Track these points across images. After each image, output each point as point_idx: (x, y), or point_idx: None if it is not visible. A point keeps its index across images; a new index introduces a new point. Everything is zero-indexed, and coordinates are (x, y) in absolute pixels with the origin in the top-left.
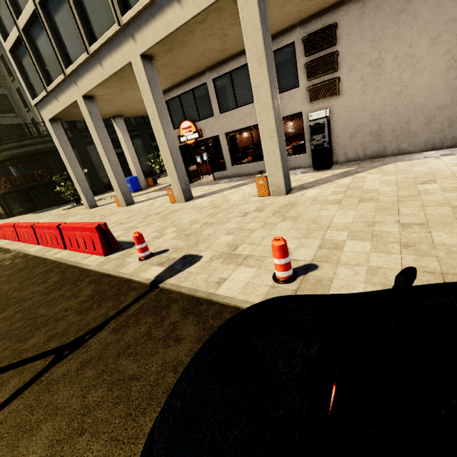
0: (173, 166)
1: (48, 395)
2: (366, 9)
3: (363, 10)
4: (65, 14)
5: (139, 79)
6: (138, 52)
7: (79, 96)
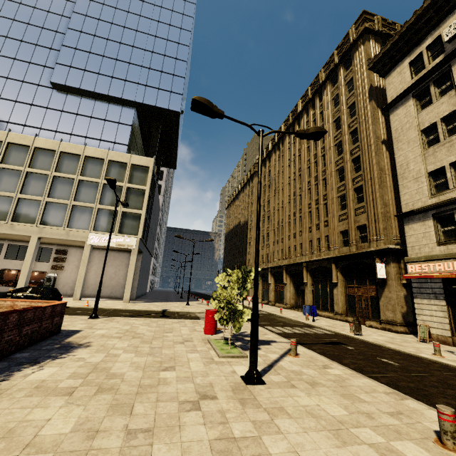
0: None
1: None
2: (78, 250)
3: (77, 250)
4: None
5: None
6: None
7: None
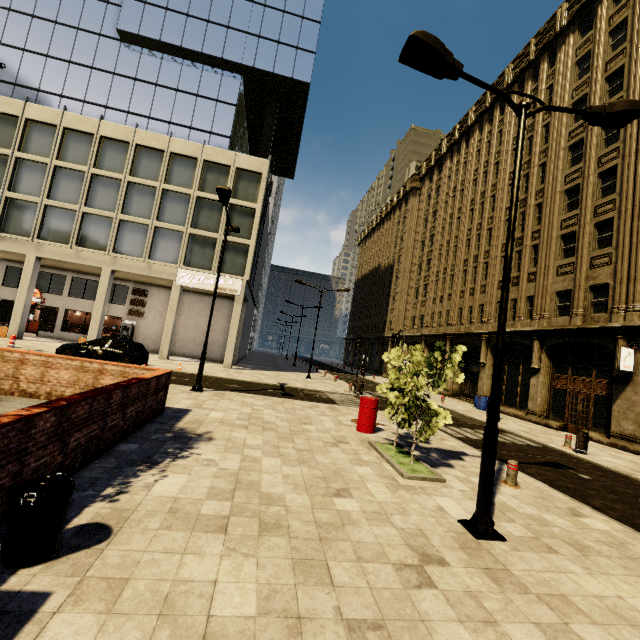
0: (21, 315)
1: None
2: (161, 292)
3: (160, 291)
4: None
5: (27, 264)
6: (36, 255)
7: None
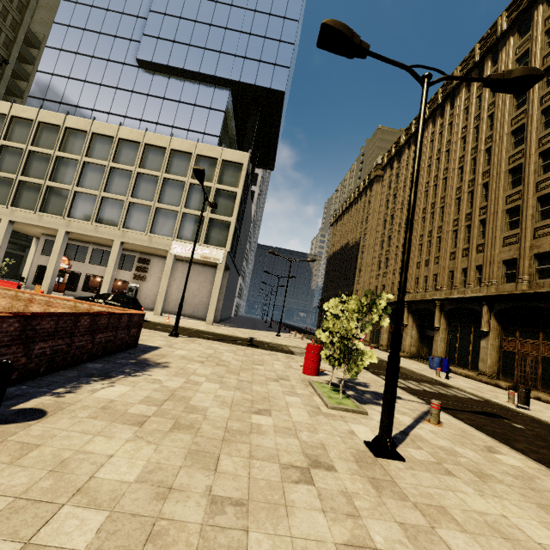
0: (51, 276)
1: None
2: (161, 261)
3: (160, 260)
4: (33, 192)
5: (58, 237)
6: (66, 229)
7: (7, 219)
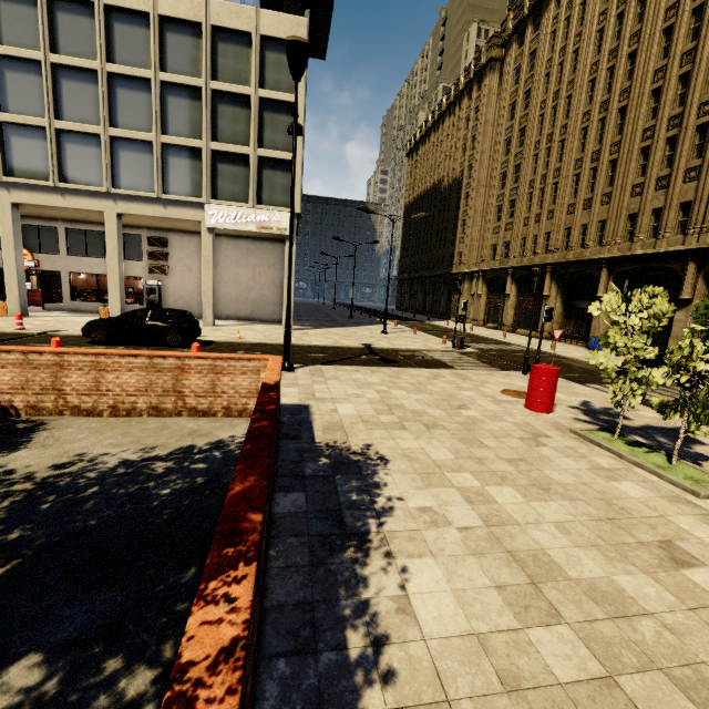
0: (16, 285)
1: (18, 342)
2: (185, 239)
3: (183, 239)
4: None
5: (2, 215)
6: (10, 200)
7: None
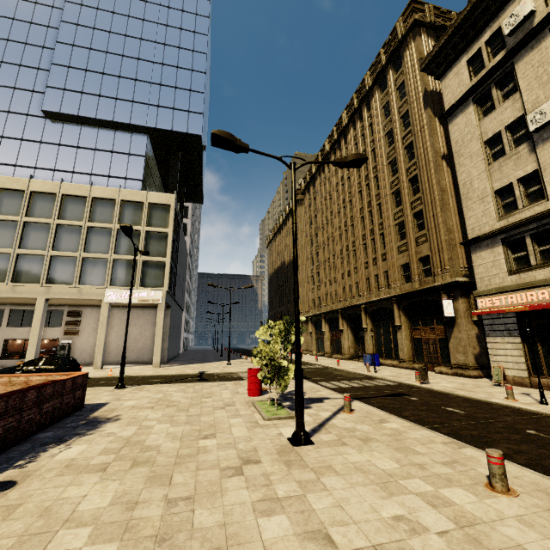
0: None
1: None
2: (94, 311)
3: (93, 310)
4: None
5: None
6: None
7: None
